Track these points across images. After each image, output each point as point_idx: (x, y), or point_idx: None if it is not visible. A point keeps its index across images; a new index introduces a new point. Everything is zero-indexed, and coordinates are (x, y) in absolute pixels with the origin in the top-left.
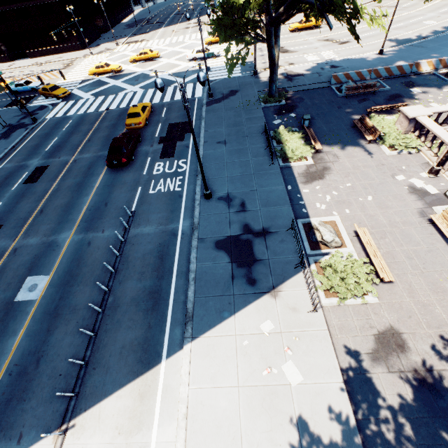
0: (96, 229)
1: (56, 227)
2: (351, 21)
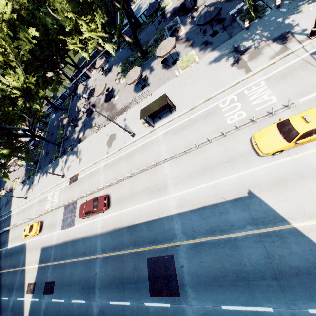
0: None
1: None
2: None
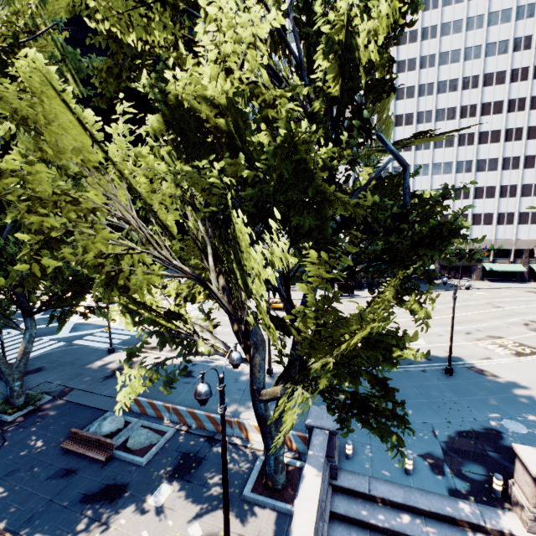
0: None
1: None
2: None
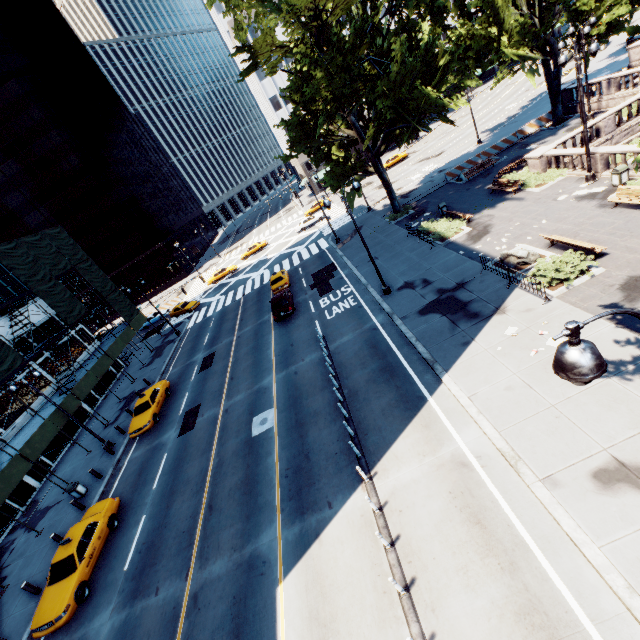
0: (295, 362)
1: (255, 380)
2: (442, 116)
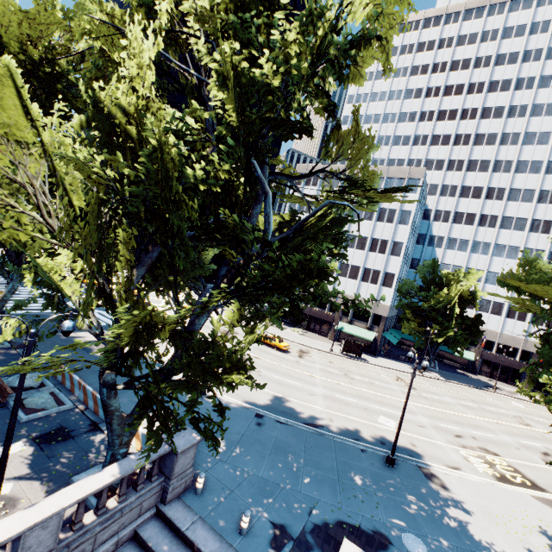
0: None
1: None
2: None
